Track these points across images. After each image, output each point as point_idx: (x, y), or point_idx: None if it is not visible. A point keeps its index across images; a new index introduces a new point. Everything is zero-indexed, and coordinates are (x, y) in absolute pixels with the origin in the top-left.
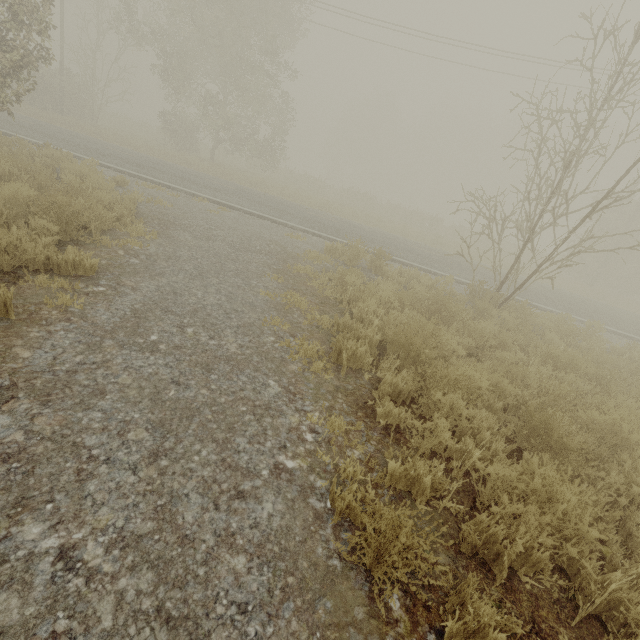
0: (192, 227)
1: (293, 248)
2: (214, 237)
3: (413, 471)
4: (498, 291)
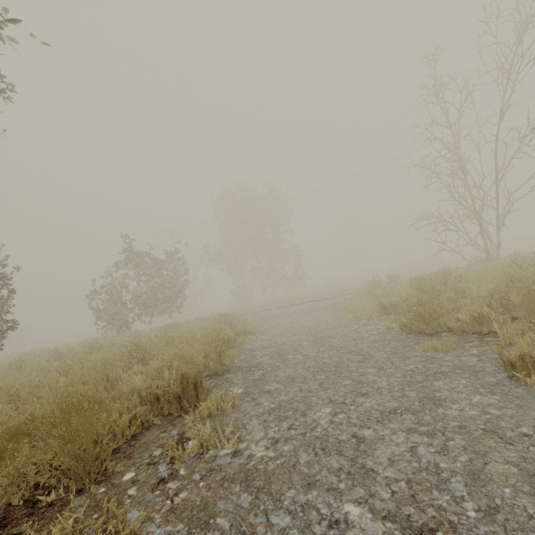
0: (277, 316)
1: (337, 301)
2: (291, 314)
3: (437, 308)
4: (488, 256)
